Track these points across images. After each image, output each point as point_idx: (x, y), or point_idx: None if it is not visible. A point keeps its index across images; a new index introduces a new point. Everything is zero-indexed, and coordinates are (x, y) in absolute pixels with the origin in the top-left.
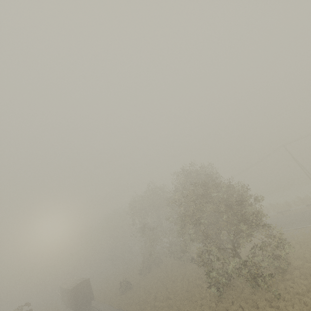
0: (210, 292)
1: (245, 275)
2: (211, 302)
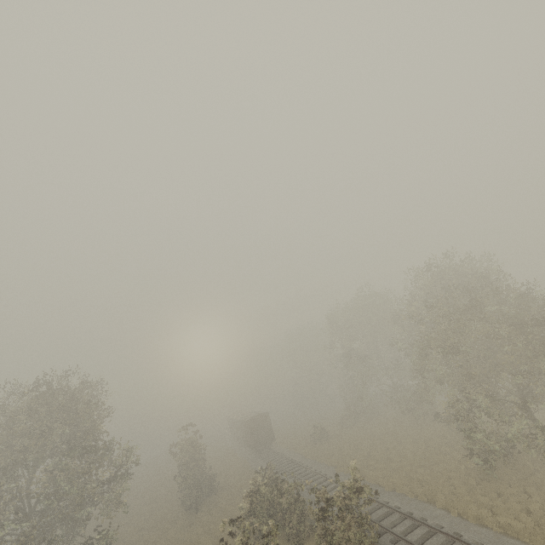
0: (467, 465)
1: (541, 449)
2: (467, 477)
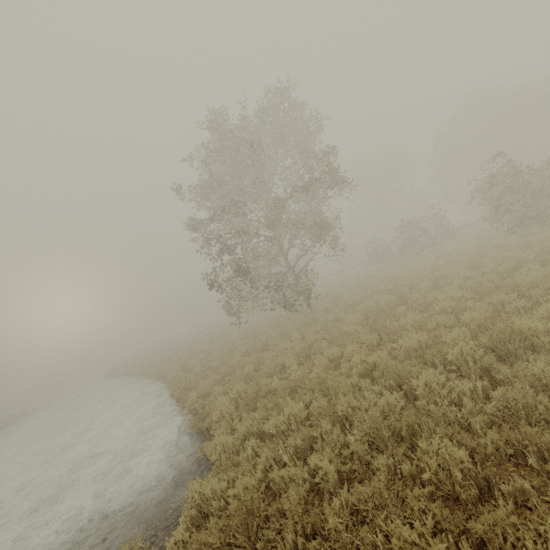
0: None
1: None
2: None
